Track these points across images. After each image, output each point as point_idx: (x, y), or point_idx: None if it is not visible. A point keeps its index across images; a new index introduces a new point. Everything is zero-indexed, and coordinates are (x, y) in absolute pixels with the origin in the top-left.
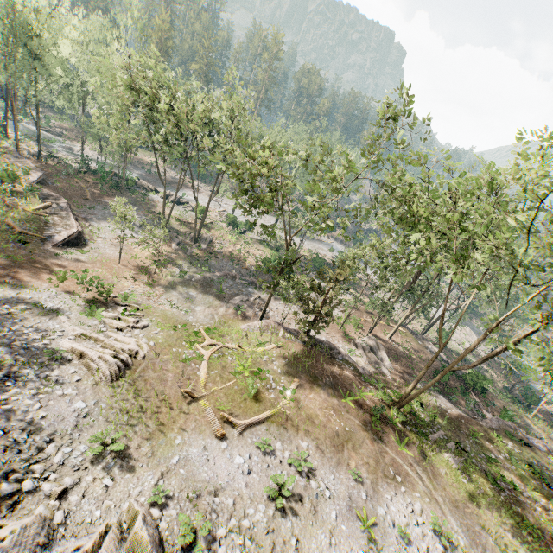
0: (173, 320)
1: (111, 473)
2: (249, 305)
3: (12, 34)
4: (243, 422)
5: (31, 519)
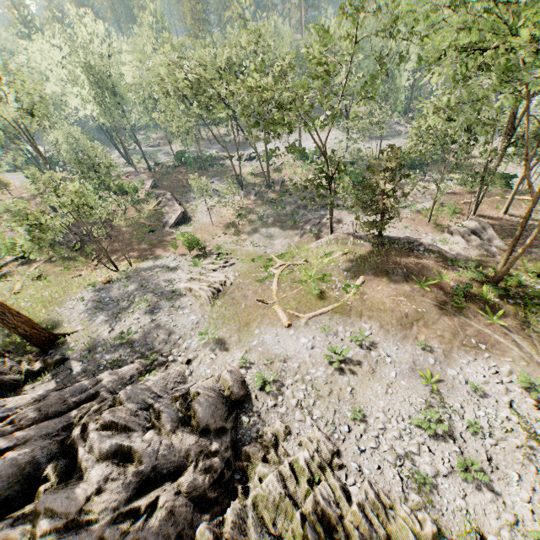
0: (254, 255)
1: (214, 352)
2: (321, 226)
3: (97, 86)
4: (308, 316)
5: (172, 371)
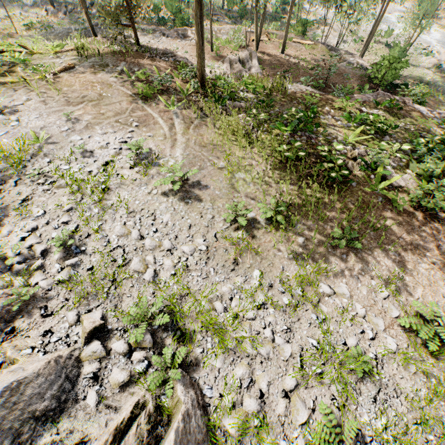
0: None
1: None
2: None
3: None
4: None
5: None
